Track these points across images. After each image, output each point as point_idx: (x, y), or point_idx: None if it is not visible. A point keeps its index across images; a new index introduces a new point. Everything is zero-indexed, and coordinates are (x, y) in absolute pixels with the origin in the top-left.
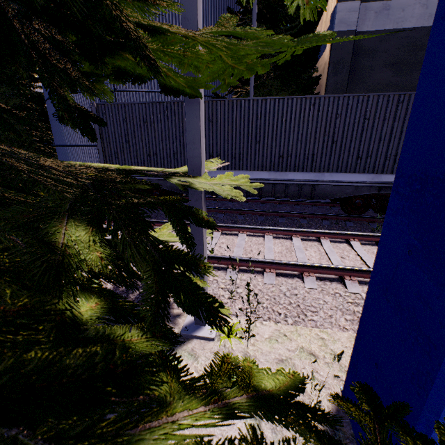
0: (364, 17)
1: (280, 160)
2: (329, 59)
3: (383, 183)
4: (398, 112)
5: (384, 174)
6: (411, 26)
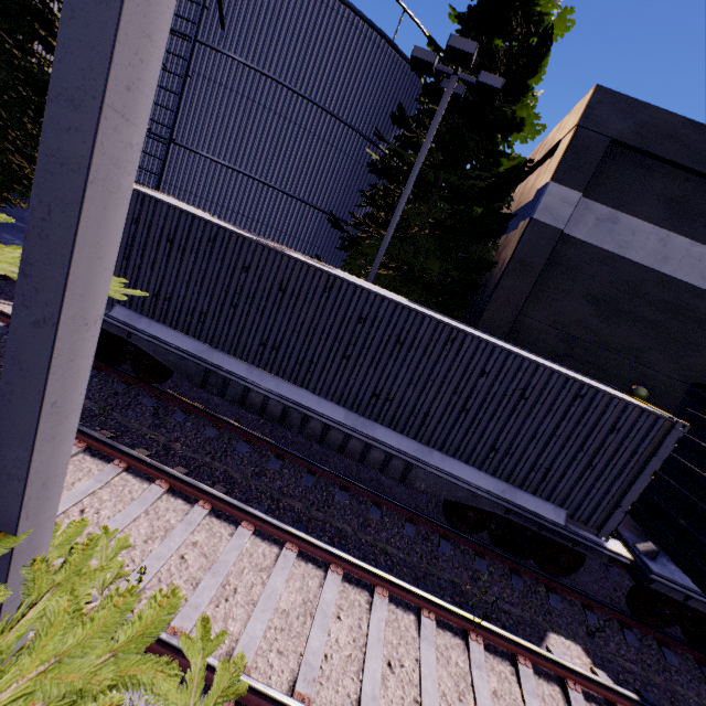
0: (580, 218)
1: (373, 400)
2: (513, 252)
3: (516, 505)
4: (572, 408)
5: (522, 490)
6: (638, 259)
